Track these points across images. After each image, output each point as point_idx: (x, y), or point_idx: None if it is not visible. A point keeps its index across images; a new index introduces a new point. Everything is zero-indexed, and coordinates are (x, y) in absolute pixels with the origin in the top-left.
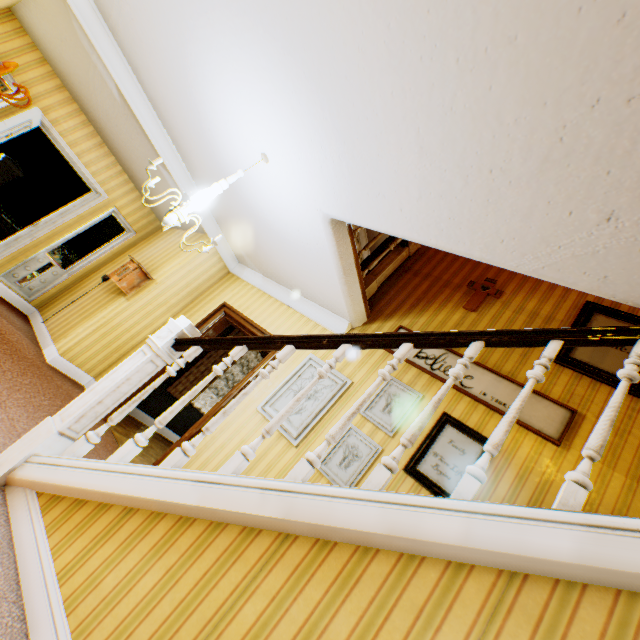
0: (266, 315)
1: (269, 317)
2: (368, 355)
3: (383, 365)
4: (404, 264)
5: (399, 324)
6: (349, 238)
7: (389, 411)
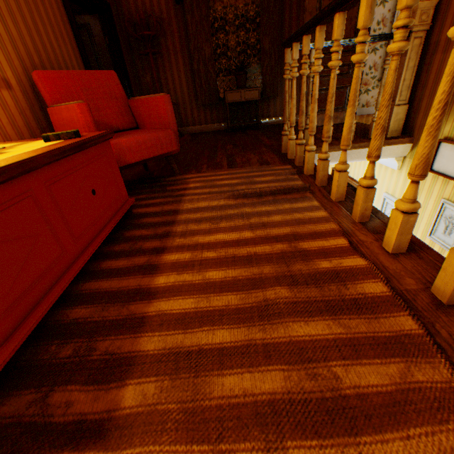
0: (353, 168)
1: (354, 169)
2: (421, 182)
3: (435, 189)
4: (429, 42)
5: (439, 136)
6: (317, 153)
7: (448, 233)
